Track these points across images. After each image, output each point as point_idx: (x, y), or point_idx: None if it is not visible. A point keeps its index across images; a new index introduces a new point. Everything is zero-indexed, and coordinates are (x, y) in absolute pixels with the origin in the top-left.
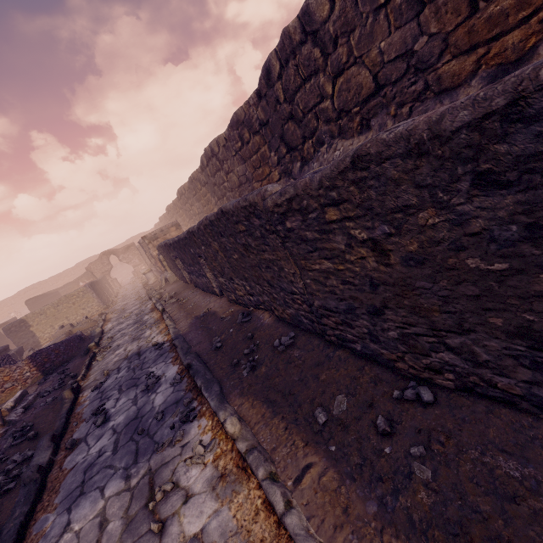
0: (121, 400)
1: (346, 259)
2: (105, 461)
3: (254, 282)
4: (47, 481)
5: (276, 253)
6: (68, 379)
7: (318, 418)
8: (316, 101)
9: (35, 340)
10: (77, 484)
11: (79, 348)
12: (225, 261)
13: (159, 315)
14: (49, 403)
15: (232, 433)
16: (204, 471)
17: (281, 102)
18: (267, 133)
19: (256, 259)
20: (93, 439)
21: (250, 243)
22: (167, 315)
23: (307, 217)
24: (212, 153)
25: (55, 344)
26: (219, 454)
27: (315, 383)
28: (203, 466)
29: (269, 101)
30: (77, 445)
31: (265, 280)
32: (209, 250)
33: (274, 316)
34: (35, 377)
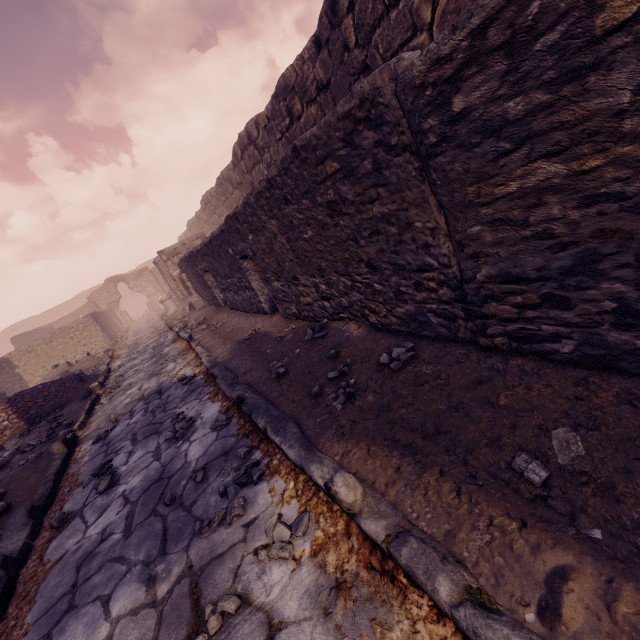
0: (136, 453)
1: (622, 132)
2: (112, 549)
3: (337, 272)
4: (18, 581)
5: (400, 195)
6: (60, 429)
7: (528, 473)
8: (404, 37)
9: (22, 385)
10: (64, 590)
11: (77, 390)
12: (287, 250)
13: (185, 344)
14: (32, 461)
15: (351, 504)
16: (298, 574)
17: (350, 47)
18: (327, 100)
19: (351, 224)
20: (93, 513)
21: (345, 195)
22: (196, 342)
23: (527, 53)
24: (249, 139)
25: (44, 384)
26: (321, 541)
27: (487, 411)
28: (292, 563)
29: (332, 49)
30: (69, 522)
31: (362, 261)
32: (260, 239)
33: (366, 326)
34: (15, 428)
